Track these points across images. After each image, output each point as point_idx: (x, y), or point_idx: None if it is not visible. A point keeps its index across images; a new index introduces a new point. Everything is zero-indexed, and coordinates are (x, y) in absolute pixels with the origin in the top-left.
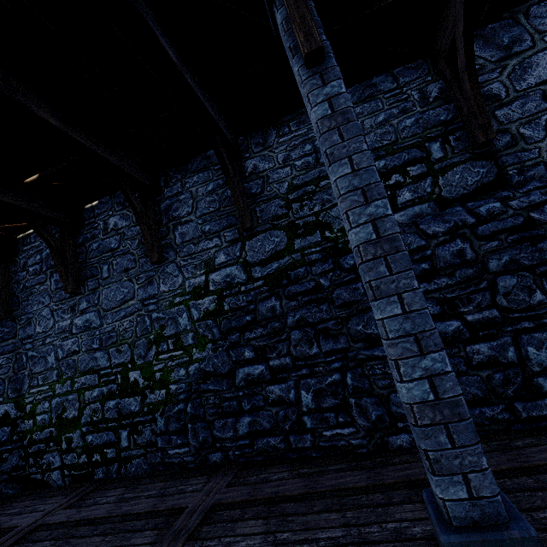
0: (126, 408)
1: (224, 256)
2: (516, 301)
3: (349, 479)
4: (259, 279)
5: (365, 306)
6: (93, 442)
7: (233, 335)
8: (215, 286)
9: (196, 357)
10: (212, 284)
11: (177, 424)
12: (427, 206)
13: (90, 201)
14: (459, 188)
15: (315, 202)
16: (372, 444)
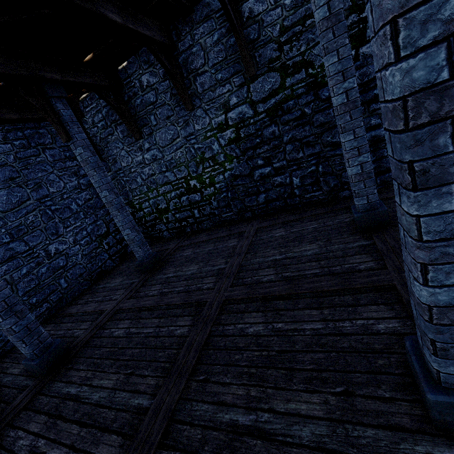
0: (193, 200)
1: (235, 99)
2: None
3: (319, 211)
4: (262, 113)
5: (333, 125)
6: (180, 217)
7: (249, 152)
8: (233, 122)
9: (228, 168)
10: (230, 120)
11: (224, 203)
12: None
13: (121, 63)
14: None
15: (302, 43)
16: (330, 198)
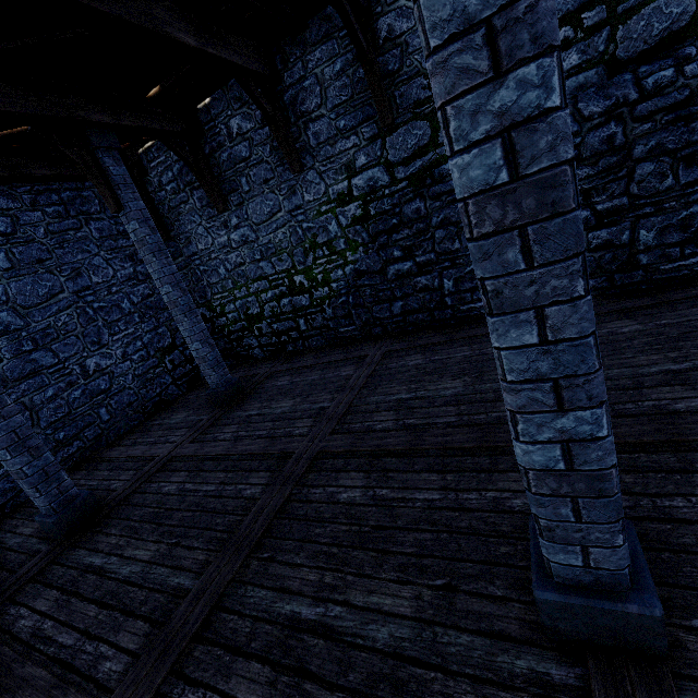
0: (298, 304)
1: (364, 158)
2: (647, 188)
3: (477, 332)
4: (402, 181)
5: None
6: (279, 329)
7: (382, 238)
8: (359, 192)
9: (350, 260)
10: (355, 189)
11: (343, 311)
12: (594, 73)
13: (202, 99)
14: (639, 42)
15: None
16: None
